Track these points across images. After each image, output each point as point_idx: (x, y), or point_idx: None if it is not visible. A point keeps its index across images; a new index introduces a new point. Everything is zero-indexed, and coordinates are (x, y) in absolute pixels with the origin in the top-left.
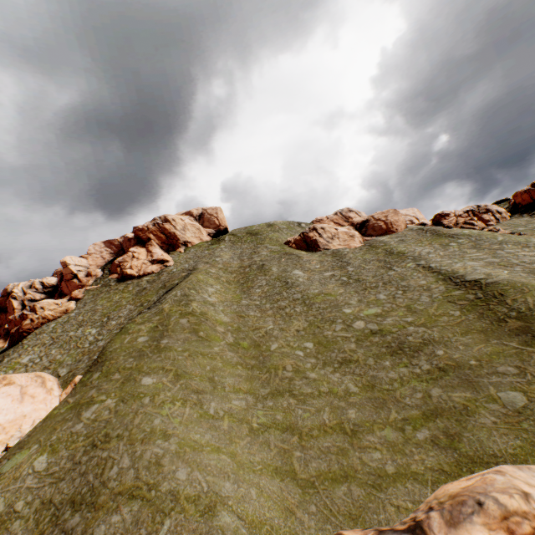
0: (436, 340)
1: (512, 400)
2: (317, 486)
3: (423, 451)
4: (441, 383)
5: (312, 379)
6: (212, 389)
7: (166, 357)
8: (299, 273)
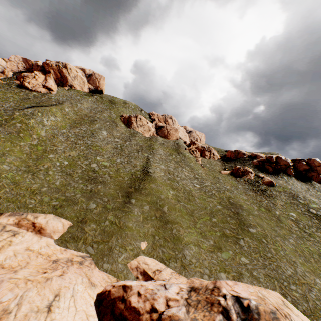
0: (105, 183)
1: (91, 206)
2: (0, 200)
3: (48, 206)
4: (84, 194)
5: (48, 173)
6: None
7: None
8: (104, 133)
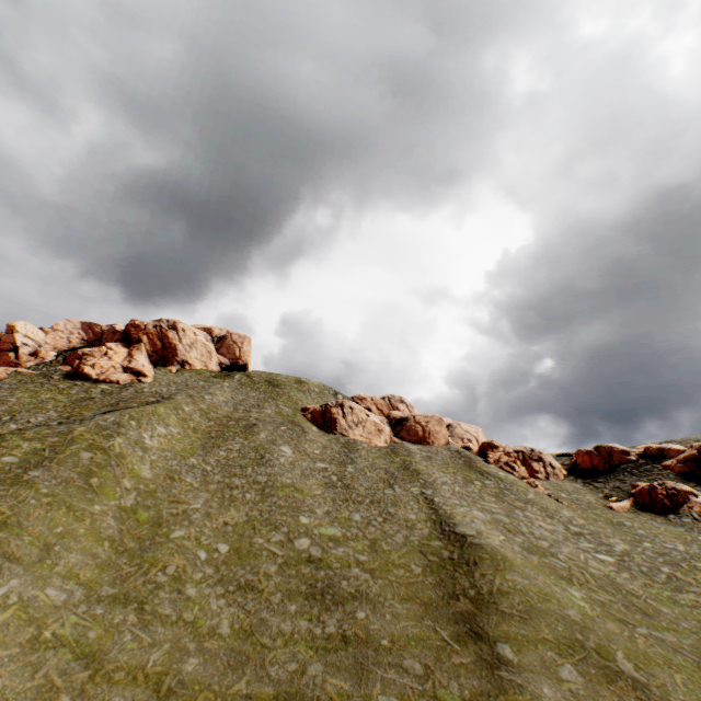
0: (370, 597)
1: None
2: None
3: None
4: (331, 658)
5: (186, 595)
6: (35, 561)
7: (15, 493)
8: (287, 451)
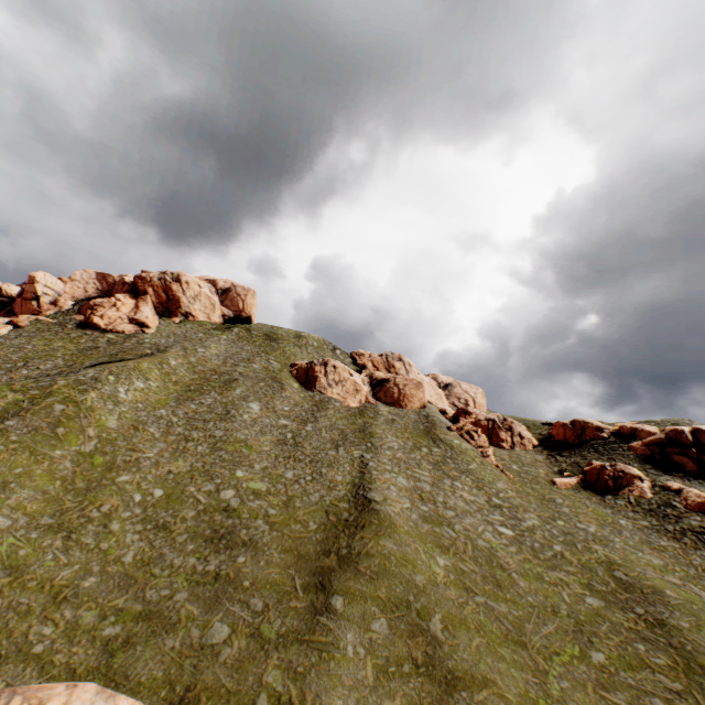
0: (257, 545)
1: (215, 634)
2: None
3: (88, 646)
4: (198, 590)
5: (109, 529)
6: None
7: None
8: (255, 408)
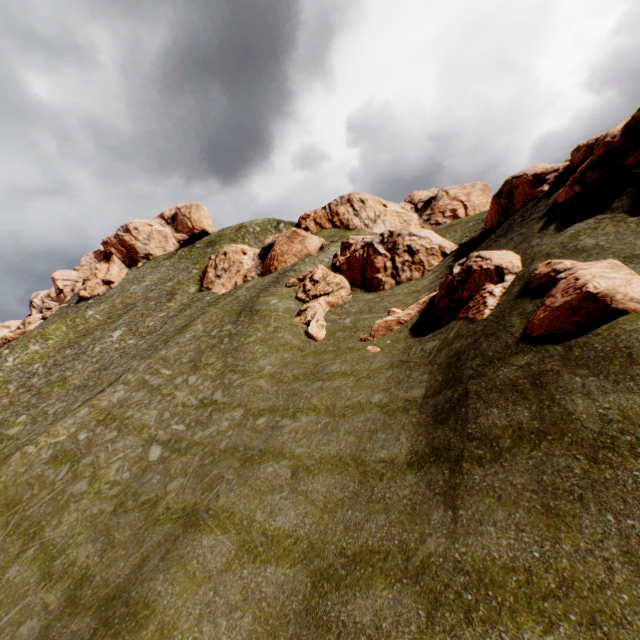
0: None
1: None
2: None
3: None
4: None
5: None
6: None
7: None
8: (115, 335)
